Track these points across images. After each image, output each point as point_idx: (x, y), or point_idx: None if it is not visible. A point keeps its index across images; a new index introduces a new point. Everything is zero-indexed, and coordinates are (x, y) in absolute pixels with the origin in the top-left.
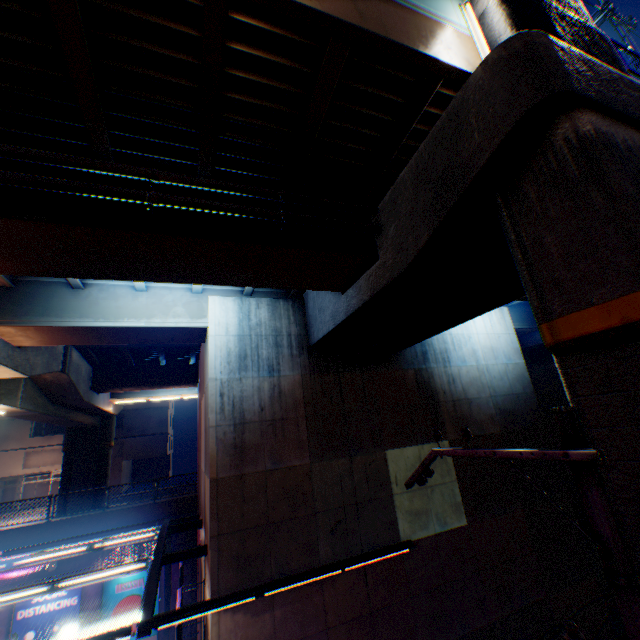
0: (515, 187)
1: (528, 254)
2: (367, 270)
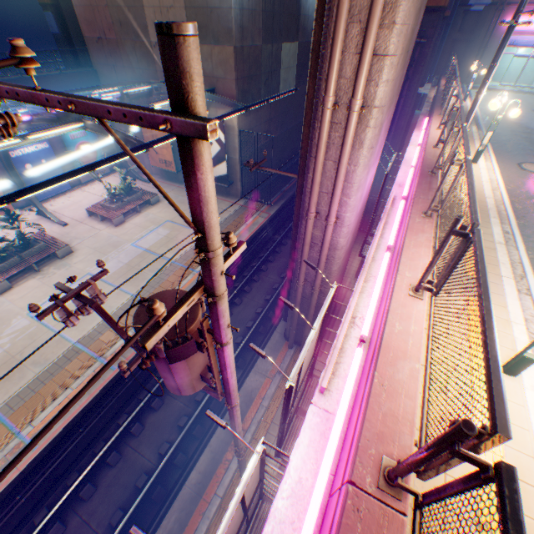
0: None
1: None
2: None
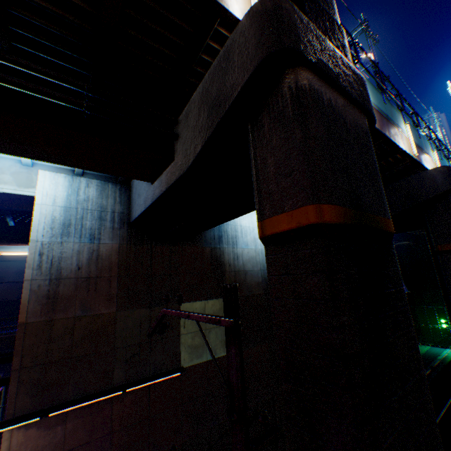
0: (259, 118)
1: (258, 170)
2: (167, 168)
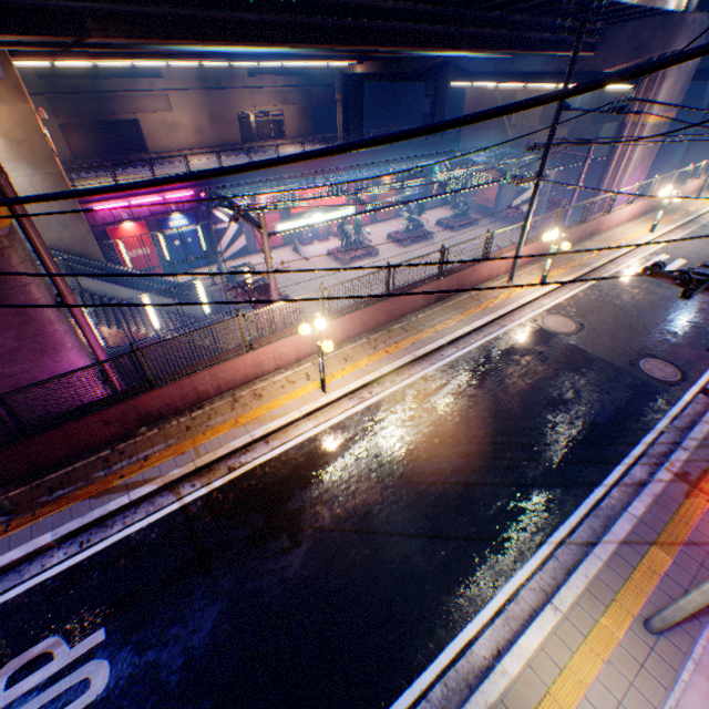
0: None
1: None
2: None
